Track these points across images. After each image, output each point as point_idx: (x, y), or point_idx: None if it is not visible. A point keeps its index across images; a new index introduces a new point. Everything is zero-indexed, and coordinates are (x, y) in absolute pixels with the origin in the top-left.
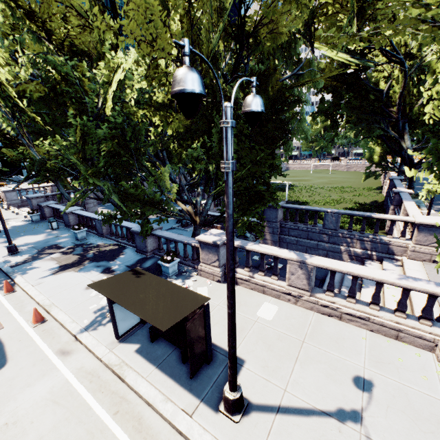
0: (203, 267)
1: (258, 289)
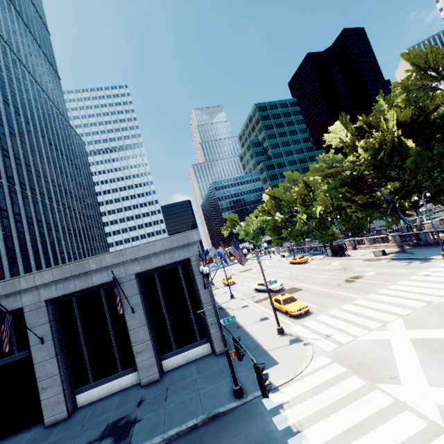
0: (347, 248)
1: (361, 249)
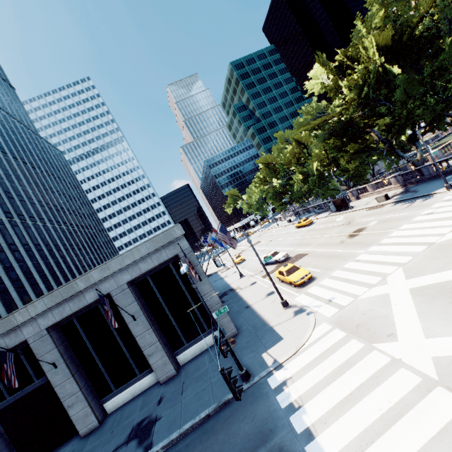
0: (351, 199)
1: (365, 197)
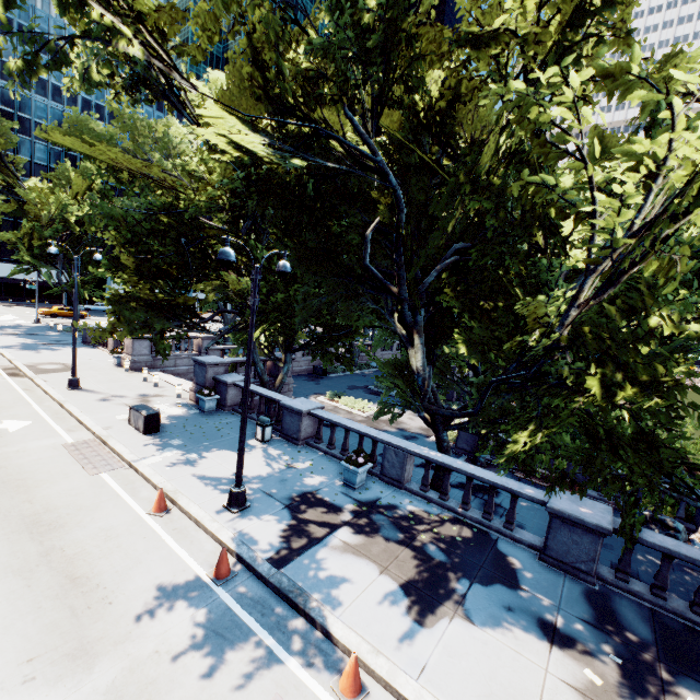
0: None
1: None
